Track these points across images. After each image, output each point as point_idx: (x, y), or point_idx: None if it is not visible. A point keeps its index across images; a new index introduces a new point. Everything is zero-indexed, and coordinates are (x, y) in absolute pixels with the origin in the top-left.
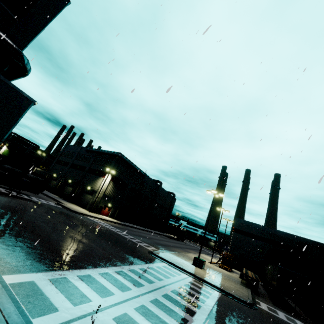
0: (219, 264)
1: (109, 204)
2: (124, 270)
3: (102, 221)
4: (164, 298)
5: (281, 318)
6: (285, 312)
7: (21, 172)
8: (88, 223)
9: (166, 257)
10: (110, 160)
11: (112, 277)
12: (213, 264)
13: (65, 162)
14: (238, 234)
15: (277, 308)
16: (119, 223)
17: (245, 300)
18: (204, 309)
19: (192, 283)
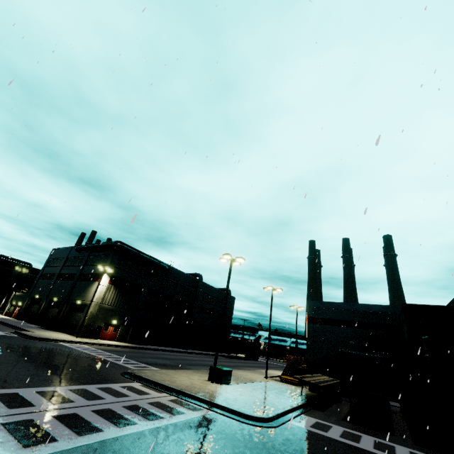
0: (281, 376)
1: (113, 321)
2: None
3: (88, 346)
4: (2, 425)
5: (325, 435)
6: (355, 427)
7: None
8: (43, 348)
9: (152, 375)
10: (107, 254)
11: None
12: (274, 379)
13: (51, 273)
14: (315, 325)
15: (341, 423)
16: (129, 346)
17: (255, 414)
18: (100, 435)
19: (156, 403)
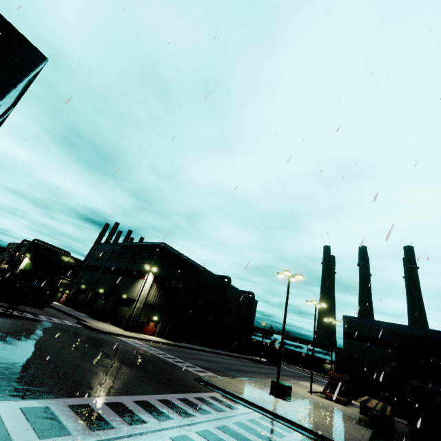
0: (325, 393)
1: (154, 317)
2: (125, 401)
3: (139, 342)
4: None
5: None
6: None
7: (18, 280)
8: (113, 343)
9: (223, 385)
10: (151, 254)
11: (89, 411)
12: (317, 394)
13: (96, 266)
14: (352, 341)
15: None
16: (170, 343)
17: None
18: None
19: (253, 421)
